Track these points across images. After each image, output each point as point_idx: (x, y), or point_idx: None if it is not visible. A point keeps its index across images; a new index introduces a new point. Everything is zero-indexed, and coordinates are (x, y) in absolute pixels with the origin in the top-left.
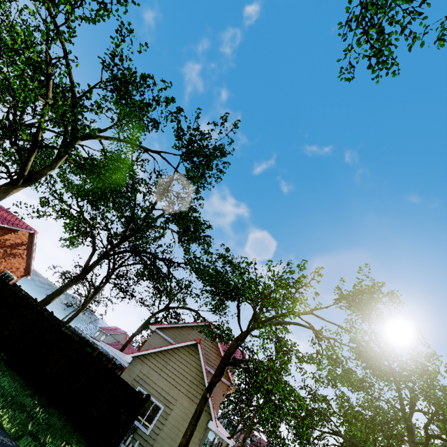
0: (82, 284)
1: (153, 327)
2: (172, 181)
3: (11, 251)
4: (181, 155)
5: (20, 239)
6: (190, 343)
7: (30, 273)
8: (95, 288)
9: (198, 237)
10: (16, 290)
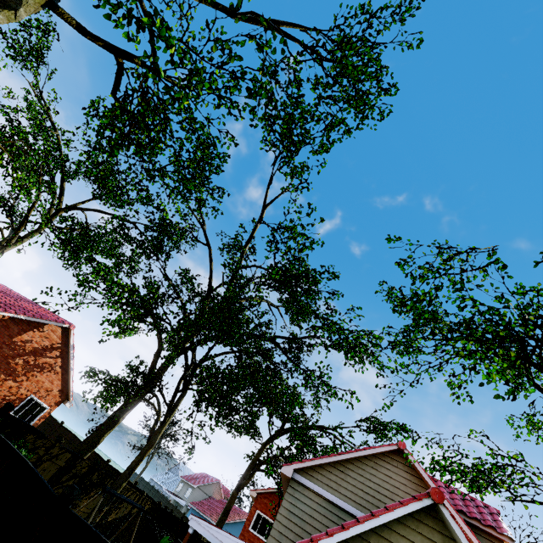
0: (144, 400)
1: (287, 468)
2: (264, 209)
3: (36, 362)
4: (314, 29)
5: (48, 340)
6: (418, 508)
7: (69, 397)
8: (167, 405)
9: (315, 298)
10: (13, 420)
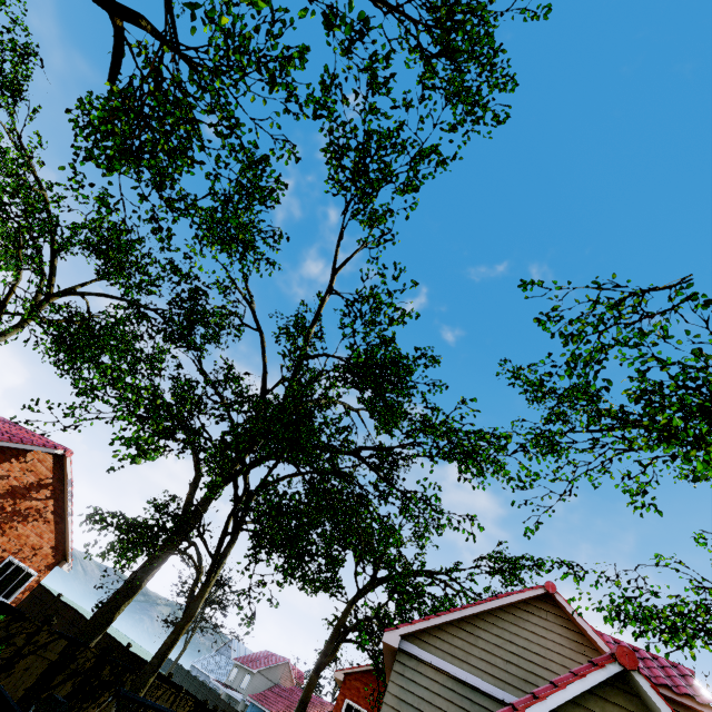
0: (178, 551)
1: (391, 635)
2: (333, 275)
3: (15, 507)
4: None
5: (34, 475)
6: (602, 679)
7: (67, 556)
8: (211, 555)
9: (409, 394)
10: None
